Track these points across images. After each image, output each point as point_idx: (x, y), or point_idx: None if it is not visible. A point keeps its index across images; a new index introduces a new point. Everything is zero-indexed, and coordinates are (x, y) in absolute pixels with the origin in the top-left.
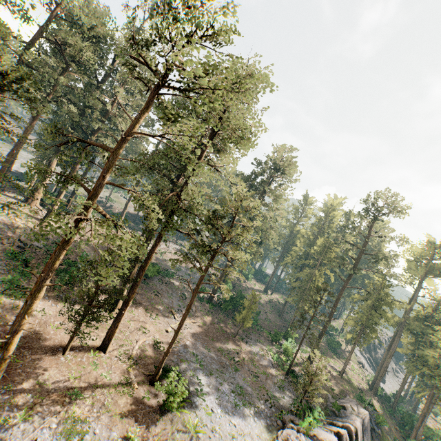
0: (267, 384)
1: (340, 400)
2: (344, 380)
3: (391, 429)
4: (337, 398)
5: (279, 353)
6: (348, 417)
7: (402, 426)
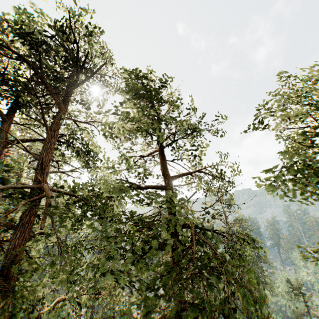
0: None
1: None
2: None
3: None
4: None
5: None
6: None
7: None
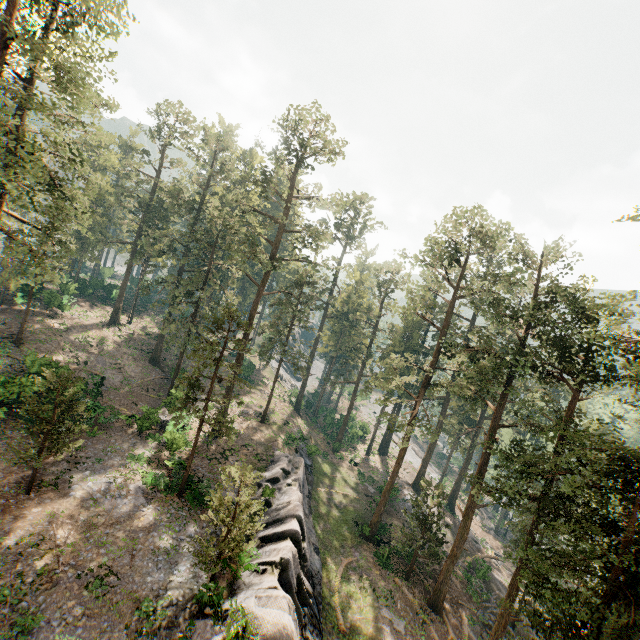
0: (137, 573)
1: (269, 466)
2: (268, 423)
3: (318, 445)
4: (265, 465)
5: (160, 451)
6: (285, 495)
7: (325, 429)
